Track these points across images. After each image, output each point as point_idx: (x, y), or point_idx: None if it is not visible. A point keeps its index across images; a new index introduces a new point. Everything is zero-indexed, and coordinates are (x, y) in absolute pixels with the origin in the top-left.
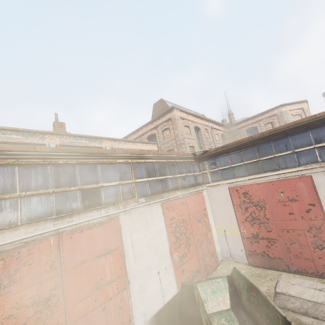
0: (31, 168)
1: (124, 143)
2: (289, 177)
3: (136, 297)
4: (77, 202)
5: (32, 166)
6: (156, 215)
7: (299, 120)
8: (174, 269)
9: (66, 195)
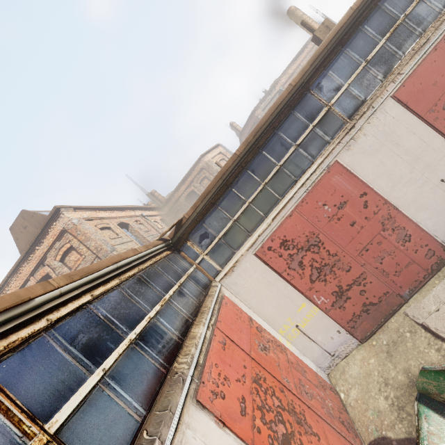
0: None
1: None
2: (317, 180)
3: None
4: None
5: None
6: None
7: (278, 99)
8: None
9: None
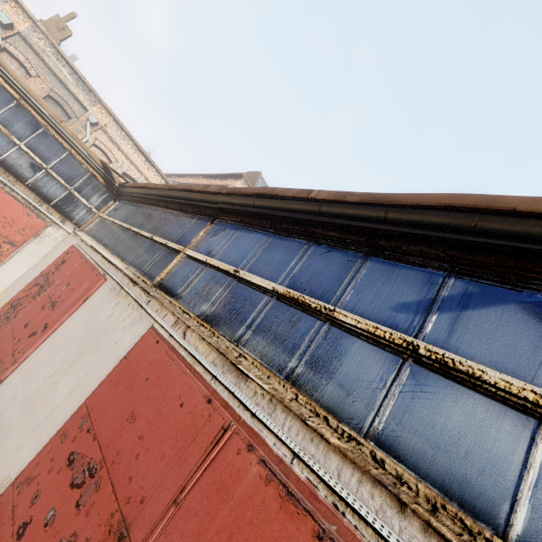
0: None
1: (132, 146)
2: (99, 269)
3: None
4: None
5: None
6: None
7: (196, 185)
8: None
9: None
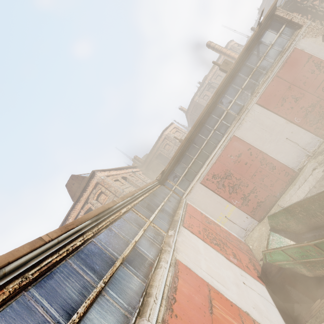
0: (50, 276)
1: None
2: (226, 145)
3: (264, 321)
4: (135, 276)
5: (49, 273)
6: (190, 237)
7: (203, 111)
8: (244, 270)
9: (118, 277)
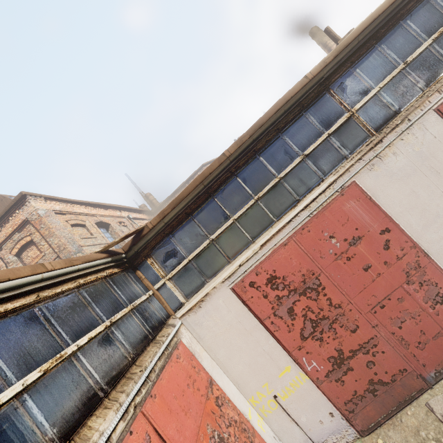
0: None
1: None
2: (325, 203)
3: None
4: None
5: None
6: None
7: (289, 93)
8: None
9: None
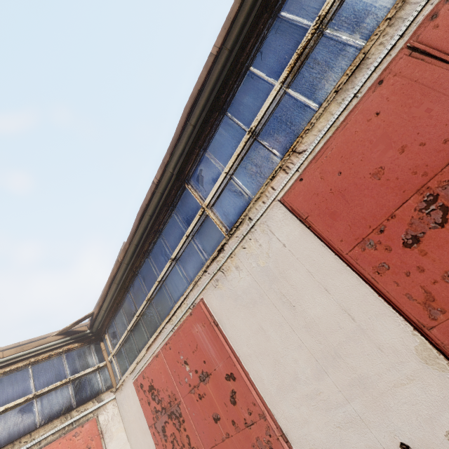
0: None
1: None
2: (182, 320)
3: None
4: None
5: None
6: None
7: (144, 201)
8: None
9: None
